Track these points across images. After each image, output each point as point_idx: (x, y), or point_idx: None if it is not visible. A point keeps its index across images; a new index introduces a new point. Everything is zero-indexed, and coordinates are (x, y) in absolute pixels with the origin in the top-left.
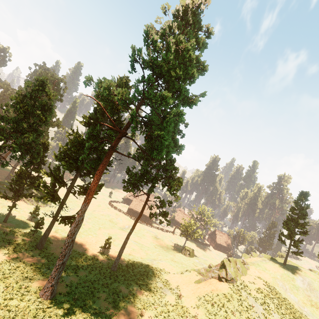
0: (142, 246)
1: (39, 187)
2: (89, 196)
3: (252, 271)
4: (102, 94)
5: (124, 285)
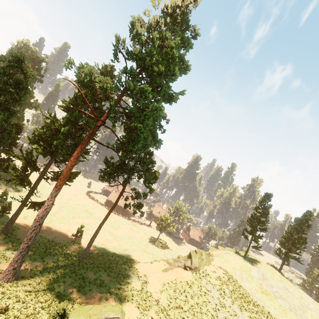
0: (116, 237)
1: (7, 169)
2: (61, 182)
3: (215, 262)
4: (84, 80)
5: (92, 271)
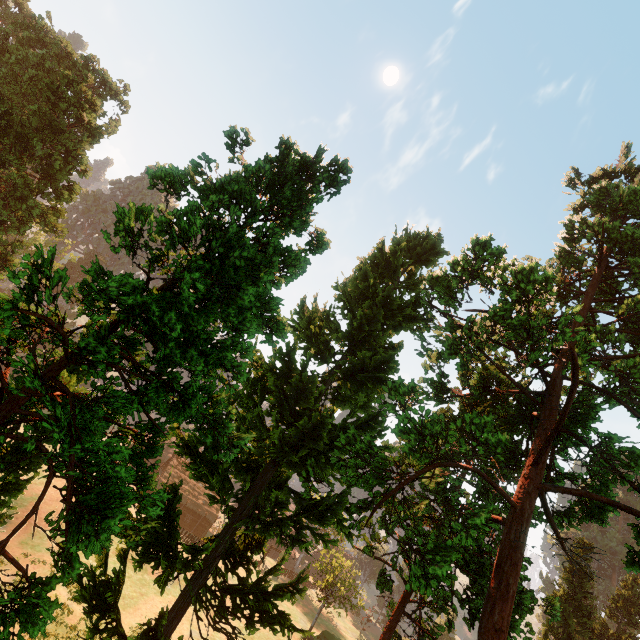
0: None
1: None
2: None
3: None
4: (492, 309)
5: None
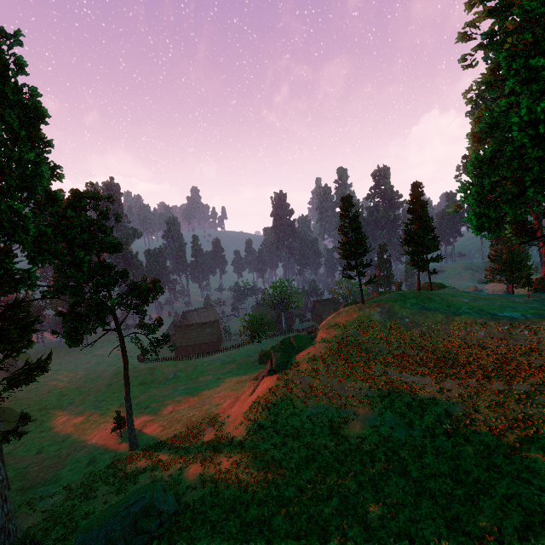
0: (195, 390)
1: None
2: None
3: (318, 338)
4: None
5: (144, 459)
